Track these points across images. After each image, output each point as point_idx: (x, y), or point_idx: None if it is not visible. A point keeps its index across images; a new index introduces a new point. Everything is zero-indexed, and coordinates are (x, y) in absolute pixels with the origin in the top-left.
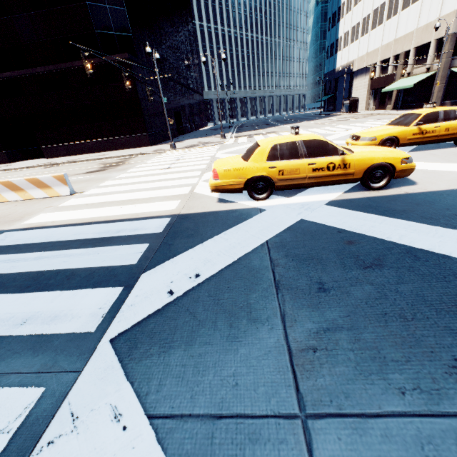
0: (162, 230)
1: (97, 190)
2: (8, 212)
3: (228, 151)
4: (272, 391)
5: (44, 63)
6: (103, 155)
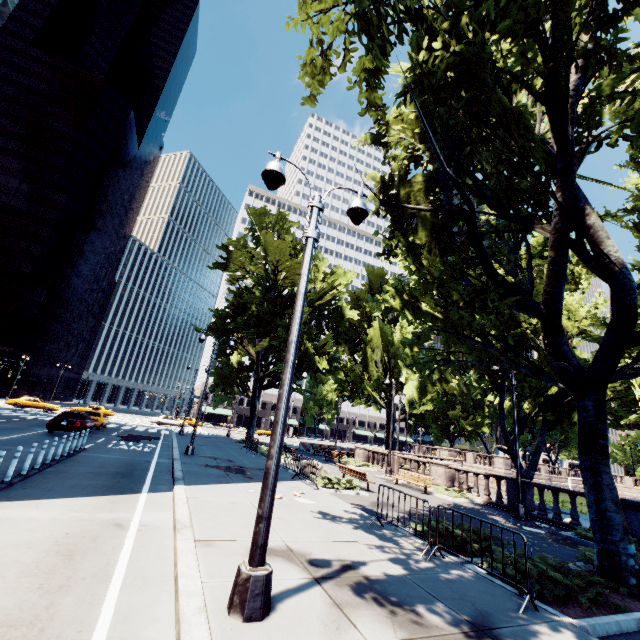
0: None
1: None
2: None
3: None
4: None
5: None
6: None
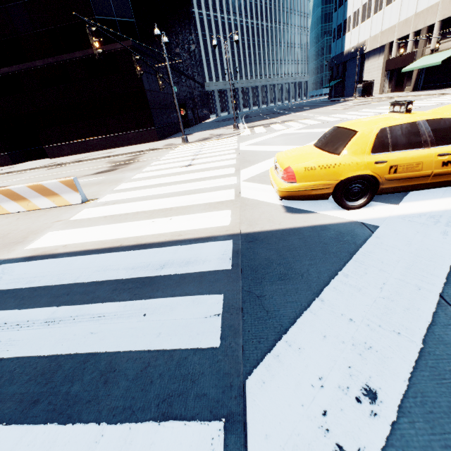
0: (230, 264)
1: (113, 196)
2: (8, 229)
3: (252, 143)
4: None
5: (43, 56)
6: (109, 152)
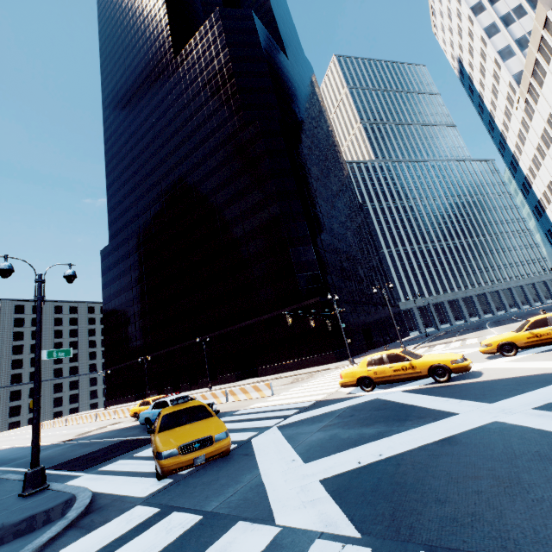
0: (308, 405)
1: (286, 392)
2: (241, 404)
3: None
4: (312, 430)
5: (268, 312)
6: (297, 372)
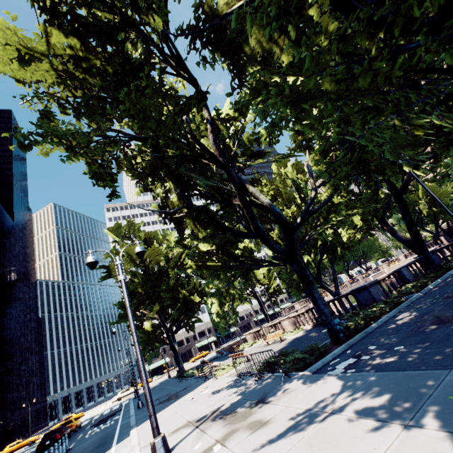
0: None
1: None
2: None
3: None
4: None
5: None
6: None
